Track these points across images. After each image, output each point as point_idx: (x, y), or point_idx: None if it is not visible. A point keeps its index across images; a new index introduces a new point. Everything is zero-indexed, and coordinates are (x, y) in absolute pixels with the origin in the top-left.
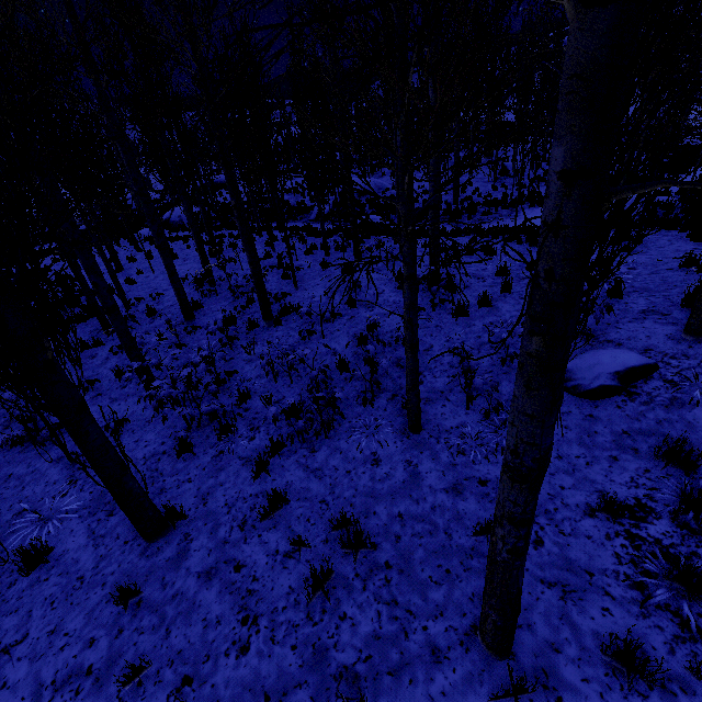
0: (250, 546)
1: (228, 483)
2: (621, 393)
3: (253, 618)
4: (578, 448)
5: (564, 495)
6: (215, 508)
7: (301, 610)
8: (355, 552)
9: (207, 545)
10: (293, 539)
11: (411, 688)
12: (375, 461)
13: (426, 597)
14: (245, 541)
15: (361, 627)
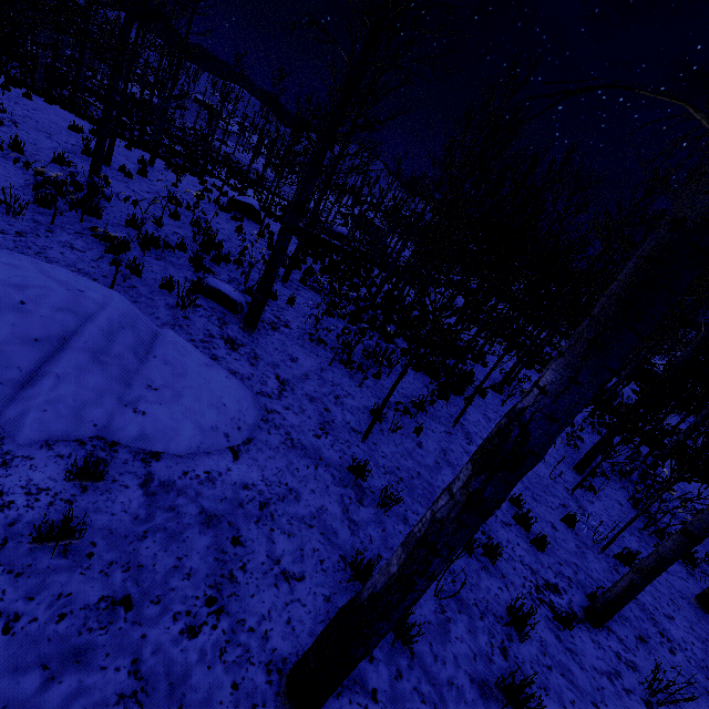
0: None
1: None
2: None
3: None
4: None
5: None
6: None
7: None
8: None
9: None
10: None
11: None
12: None
13: None
14: None
15: None
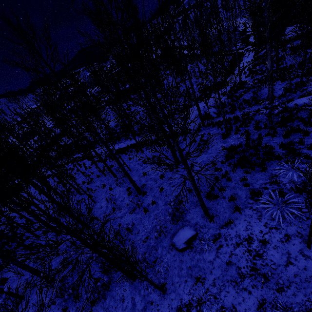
0: None
1: None
2: (189, 247)
3: None
4: (177, 278)
5: (172, 303)
6: None
7: None
8: None
9: None
10: None
11: None
12: (123, 299)
13: None
14: None
15: None
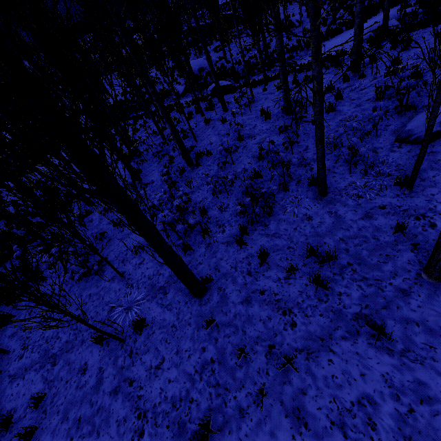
0: (261, 281)
1: (225, 257)
2: None
3: (288, 310)
4: (432, 171)
5: (436, 198)
6: (226, 271)
7: (313, 299)
8: (328, 263)
9: (236, 289)
10: (288, 268)
11: (400, 310)
12: (308, 218)
13: (382, 270)
14: (256, 280)
15: (353, 295)
